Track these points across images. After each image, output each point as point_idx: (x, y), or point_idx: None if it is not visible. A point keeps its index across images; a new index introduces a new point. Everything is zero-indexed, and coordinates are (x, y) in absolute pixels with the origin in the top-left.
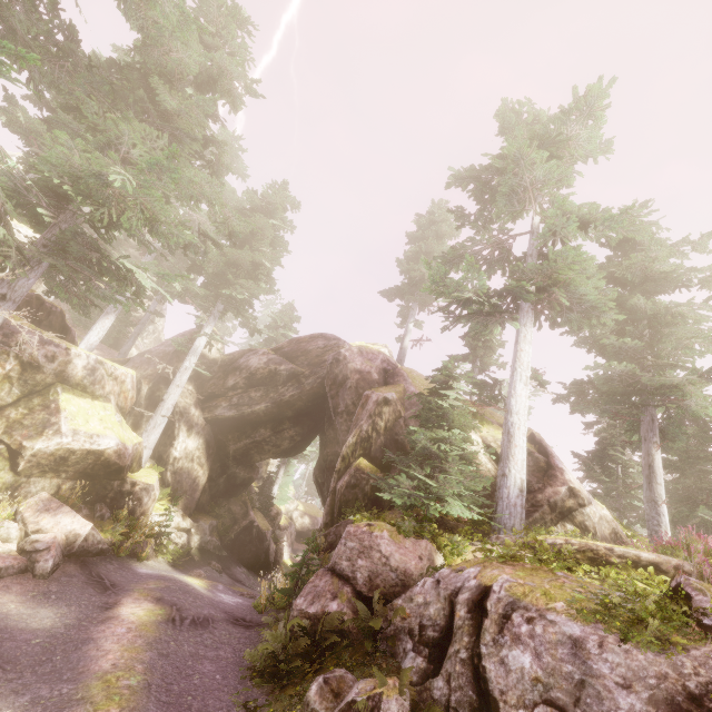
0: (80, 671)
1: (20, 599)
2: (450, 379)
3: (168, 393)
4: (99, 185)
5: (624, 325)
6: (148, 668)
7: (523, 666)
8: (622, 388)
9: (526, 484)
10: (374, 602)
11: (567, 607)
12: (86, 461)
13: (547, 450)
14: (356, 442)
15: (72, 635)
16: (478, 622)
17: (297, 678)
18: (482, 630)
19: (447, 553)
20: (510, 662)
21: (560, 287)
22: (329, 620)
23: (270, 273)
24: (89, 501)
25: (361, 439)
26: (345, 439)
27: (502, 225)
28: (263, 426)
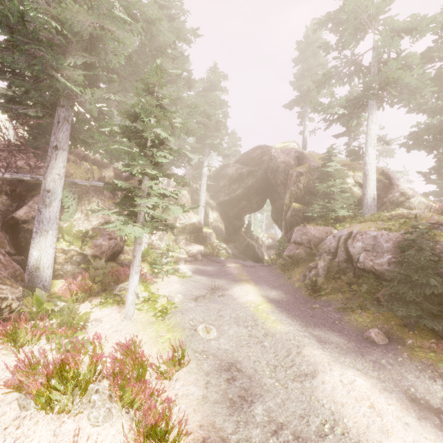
0: (230, 274)
1: (200, 266)
2: (331, 157)
3: (201, 196)
4: (169, 126)
5: (442, 89)
6: (246, 273)
7: (359, 246)
8: (436, 132)
9: (378, 196)
10: (311, 246)
11: (375, 229)
12: (190, 228)
13: (390, 176)
14: (290, 196)
15: (220, 270)
16: (347, 241)
17: (291, 270)
18: (347, 242)
19: (339, 229)
20: (355, 246)
21: (391, 84)
22: (297, 254)
23: (225, 123)
24: (195, 241)
25: (292, 195)
26: (284, 197)
27: (352, 51)
28: (242, 200)
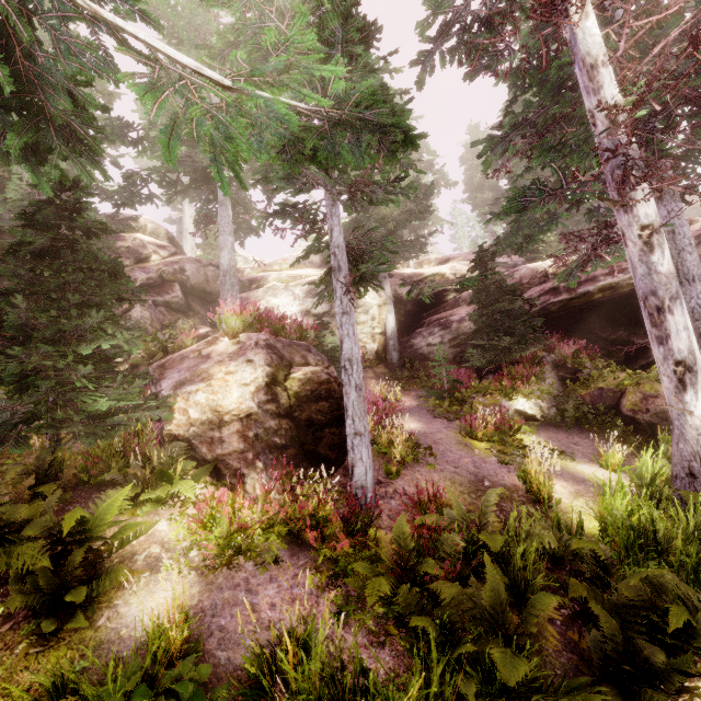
0: None
1: None
2: None
3: None
4: None
5: None
6: None
7: None
8: None
9: None
10: None
11: None
12: None
13: None
14: None
15: None
16: None
17: None
18: None
19: None
20: None
21: None
22: None
23: None
24: None
25: None
26: None
27: None
28: None
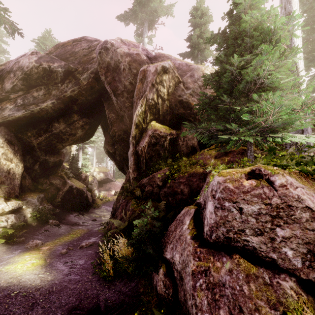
0: None
1: None
2: (254, 9)
3: None
4: None
5: None
6: None
7: None
8: None
9: None
10: None
11: None
12: None
13: None
14: (145, 110)
15: None
16: None
17: None
18: None
19: None
20: None
21: None
22: None
23: None
24: None
25: (149, 107)
26: (131, 113)
27: None
28: (55, 121)
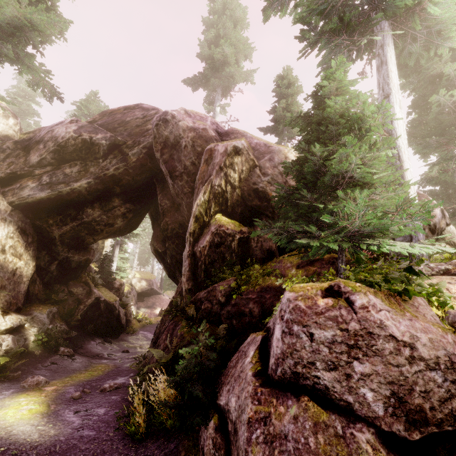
0: None
1: None
2: (341, 92)
3: None
4: None
5: None
6: None
7: None
8: (450, 120)
9: None
10: None
11: None
12: None
13: None
14: (208, 199)
15: None
16: None
17: None
18: None
19: None
20: None
21: None
22: None
23: (55, 4)
24: None
25: (214, 195)
26: (191, 201)
27: None
28: (89, 206)
